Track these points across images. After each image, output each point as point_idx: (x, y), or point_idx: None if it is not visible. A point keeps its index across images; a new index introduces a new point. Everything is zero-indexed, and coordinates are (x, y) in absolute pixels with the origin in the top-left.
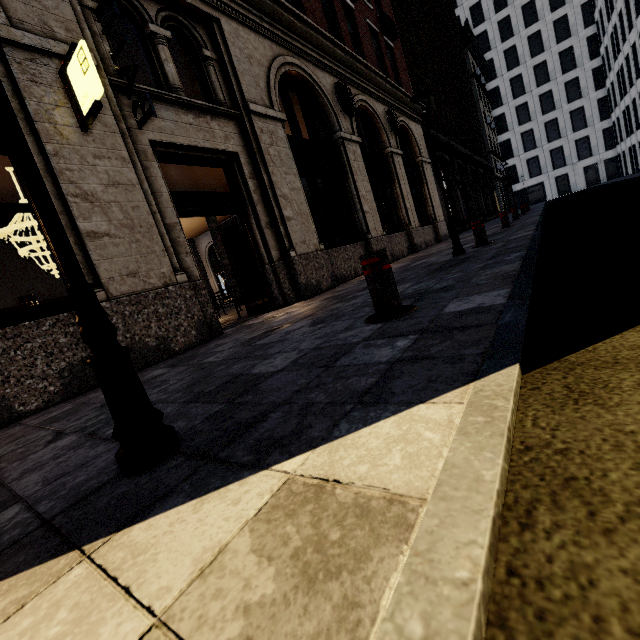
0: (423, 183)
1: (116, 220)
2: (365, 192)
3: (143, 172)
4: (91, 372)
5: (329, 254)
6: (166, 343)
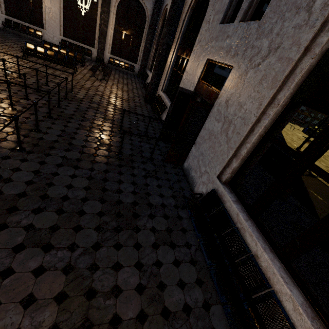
0: None
1: None
2: None
3: None
4: None
5: None
6: None
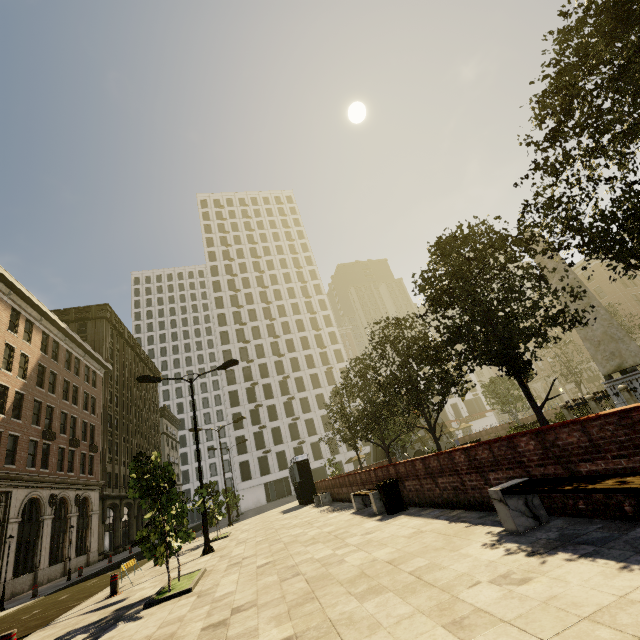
0: (89, 527)
1: None
2: (46, 544)
3: None
4: None
5: (14, 581)
6: None
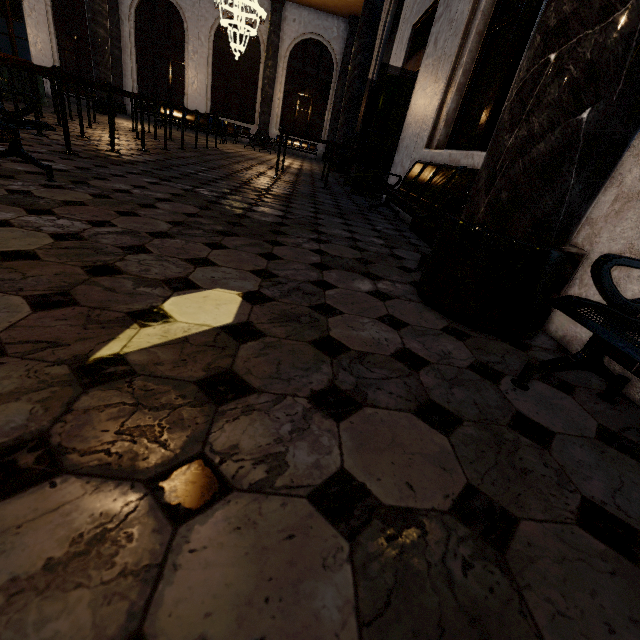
0: None
1: None
2: None
3: None
4: None
5: None
6: None
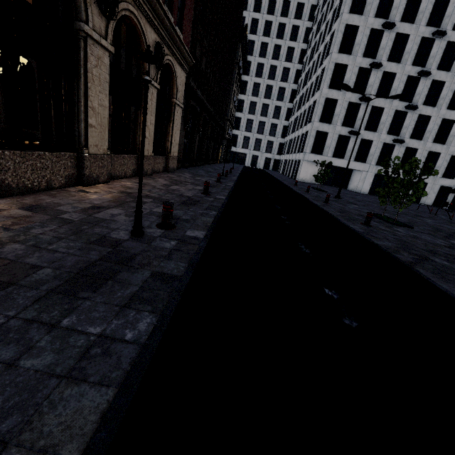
0: (171, 121)
1: None
2: (98, 105)
3: None
4: None
5: (5, 156)
6: None
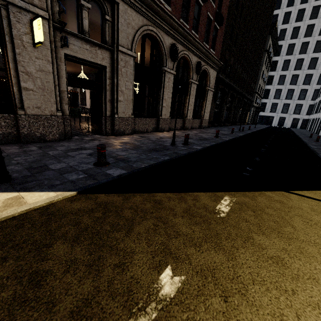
0: (205, 99)
1: (37, 85)
2: (167, 97)
3: (57, 66)
4: (11, 138)
5: (136, 120)
6: (44, 136)
